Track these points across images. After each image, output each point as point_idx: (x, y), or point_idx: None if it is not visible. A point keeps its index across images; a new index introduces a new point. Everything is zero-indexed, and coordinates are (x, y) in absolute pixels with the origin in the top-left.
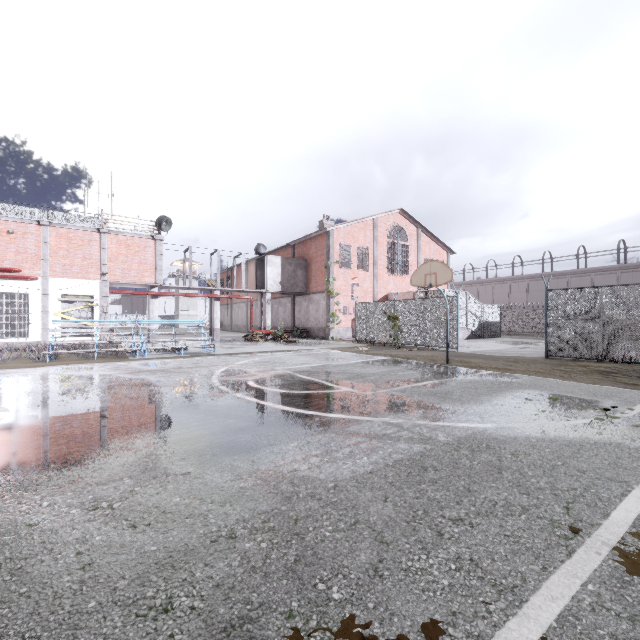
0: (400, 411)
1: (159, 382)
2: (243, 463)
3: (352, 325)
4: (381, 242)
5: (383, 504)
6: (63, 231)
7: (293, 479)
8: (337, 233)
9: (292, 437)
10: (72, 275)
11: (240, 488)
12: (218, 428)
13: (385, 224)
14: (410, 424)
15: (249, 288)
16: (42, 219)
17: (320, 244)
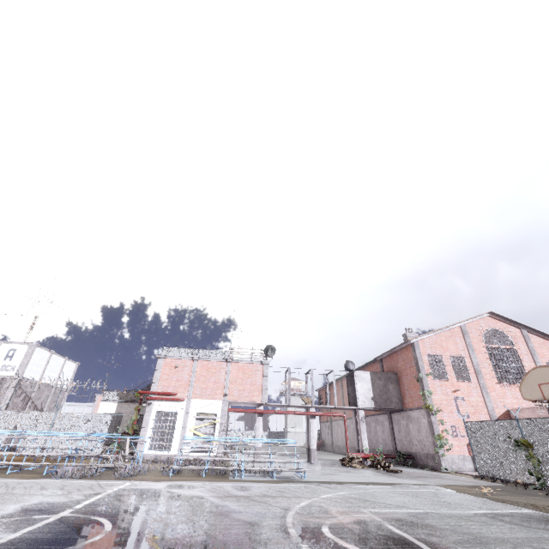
0: None
1: (236, 512)
2: None
3: (469, 452)
4: (477, 348)
5: None
6: (205, 363)
7: None
8: (422, 344)
9: None
10: (205, 396)
11: None
12: None
13: (476, 329)
14: None
15: (345, 404)
16: (195, 356)
17: (406, 356)
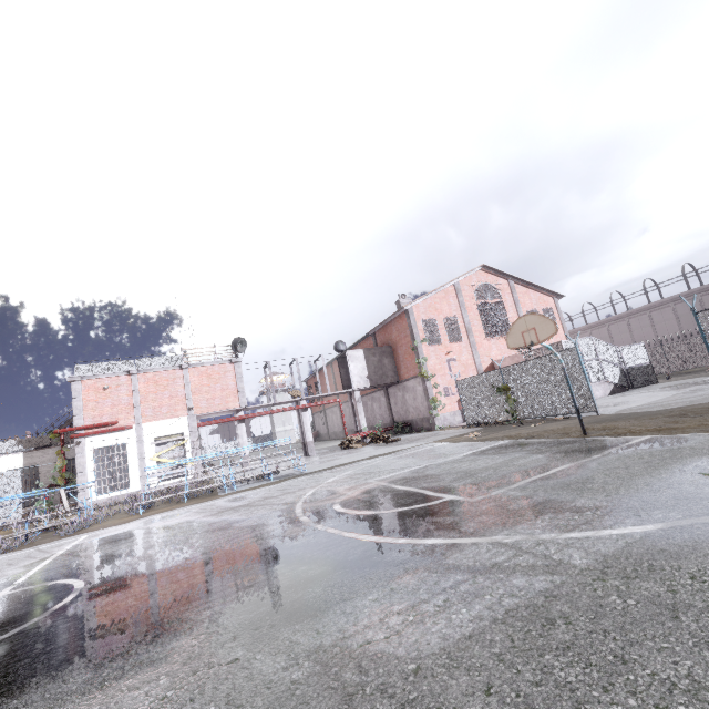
0: (517, 522)
1: (239, 522)
2: (304, 636)
3: (459, 407)
4: (469, 306)
5: (483, 700)
6: (150, 375)
7: (361, 659)
8: (416, 309)
9: (372, 584)
10: (162, 416)
11: (291, 682)
12: (285, 581)
13: (468, 286)
14: (531, 542)
15: (338, 389)
16: (131, 369)
17: (401, 326)
